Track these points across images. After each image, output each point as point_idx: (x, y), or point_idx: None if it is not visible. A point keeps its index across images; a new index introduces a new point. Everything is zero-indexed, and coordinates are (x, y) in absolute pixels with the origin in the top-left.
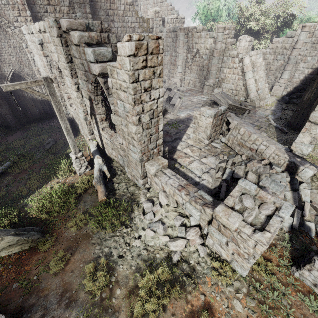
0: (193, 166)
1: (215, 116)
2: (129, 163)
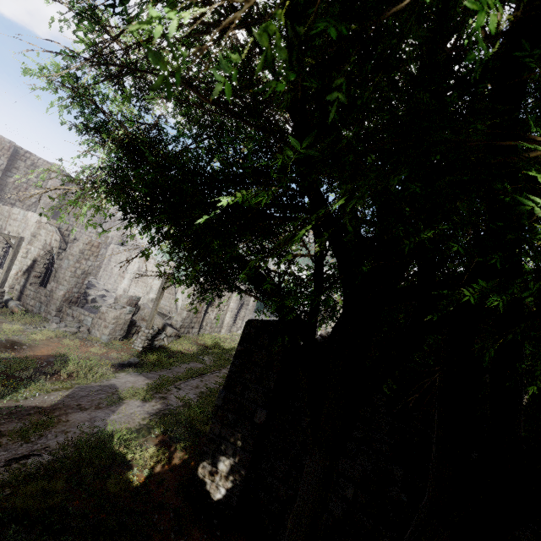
0: None
1: (131, 299)
2: (51, 300)
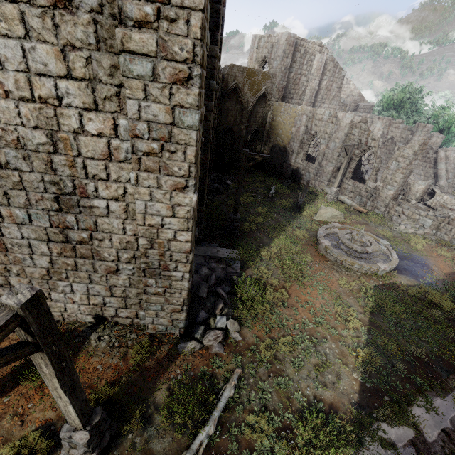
0: None
1: (426, 185)
2: (378, 197)
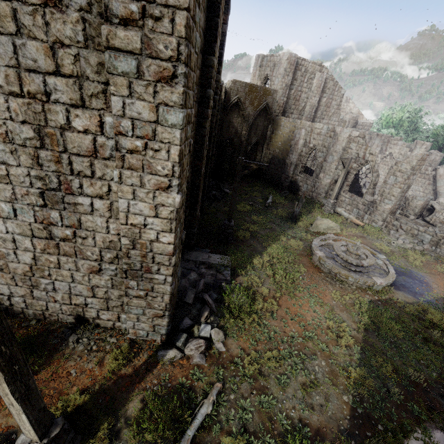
0: None
1: (425, 201)
2: (375, 211)
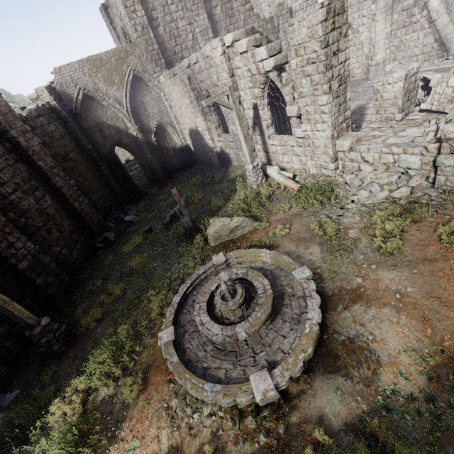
0: (389, 142)
1: (407, 77)
2: (315, 150)
